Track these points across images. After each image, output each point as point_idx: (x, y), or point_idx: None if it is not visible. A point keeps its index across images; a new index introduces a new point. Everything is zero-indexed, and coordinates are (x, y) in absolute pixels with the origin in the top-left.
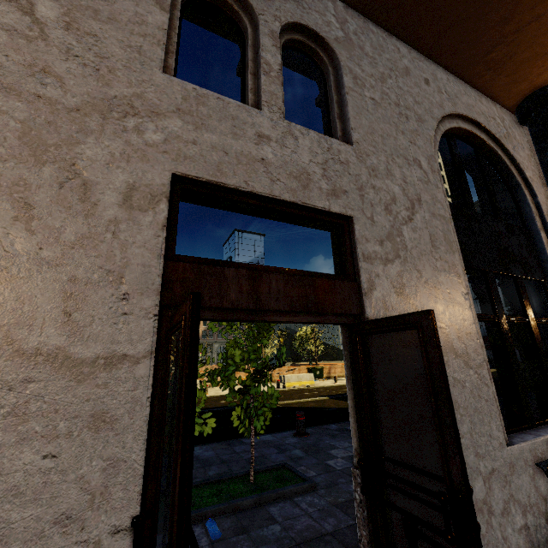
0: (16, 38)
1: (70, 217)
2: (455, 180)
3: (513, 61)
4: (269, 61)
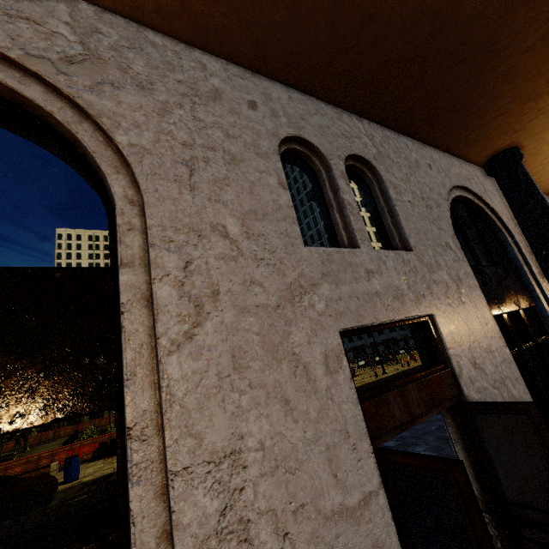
0: (229, 262)
1: (308, 398)
2: (461, 240)
3: (484, 138)
4: (349, 201)
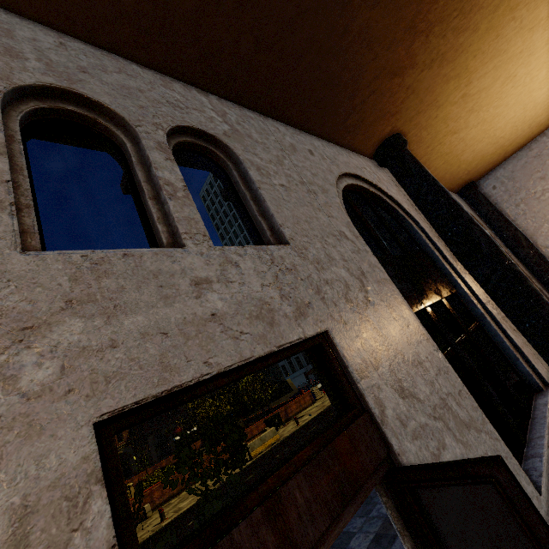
0: None
1: None
2: (364, 231)
3: (364, 123)
4: (169, 179)
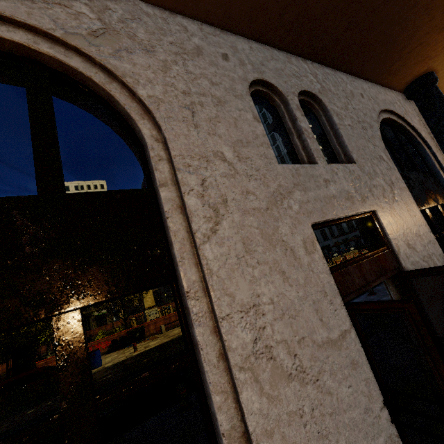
0: (230, 179)
1: (296, 271)
2: (389, 154)
3: (404, 67)
4: (305, 128)
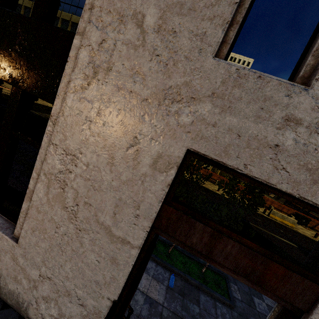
0: (130, 49)
1: (126, 168)
2: None
3: None
4: None
